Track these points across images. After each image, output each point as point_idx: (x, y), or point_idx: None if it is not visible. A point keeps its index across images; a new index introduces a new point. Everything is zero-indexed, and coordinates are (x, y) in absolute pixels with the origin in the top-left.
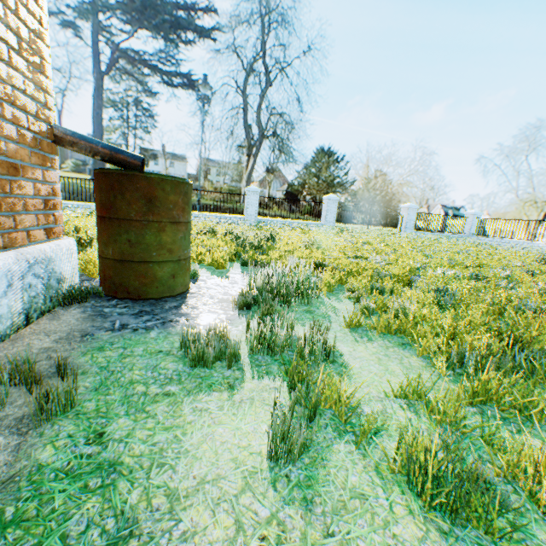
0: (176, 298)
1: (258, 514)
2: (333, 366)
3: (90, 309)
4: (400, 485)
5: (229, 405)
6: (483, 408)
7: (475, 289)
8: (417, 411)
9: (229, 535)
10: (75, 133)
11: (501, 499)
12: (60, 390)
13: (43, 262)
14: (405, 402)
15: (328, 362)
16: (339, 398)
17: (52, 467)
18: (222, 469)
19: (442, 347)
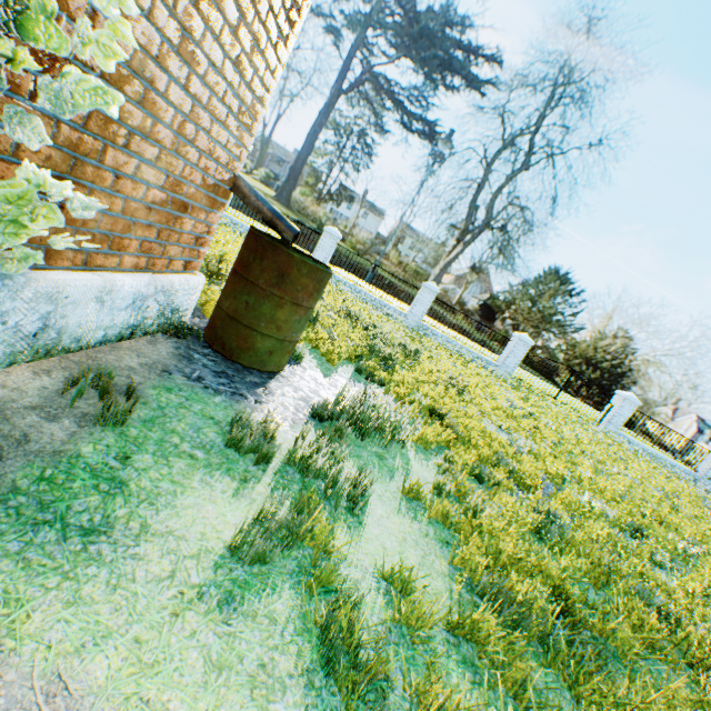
0: (263, 374)
1: (191, 577)
2: (351, 518)
3: (184, 348)
4: (312, 636)
5: (232, 494)
6: (462, 643)
7: (608, 541)
8: (390, 602)
9: (162, 575)
10: (251, 188)
11: (388, 704)
12: (121, 407)
13: (168, 291)
14: (388, 588)
15: (350, 511)
16: (321, 543)
17: (86, 460)
18: (190, 533)
19: (479, 568)
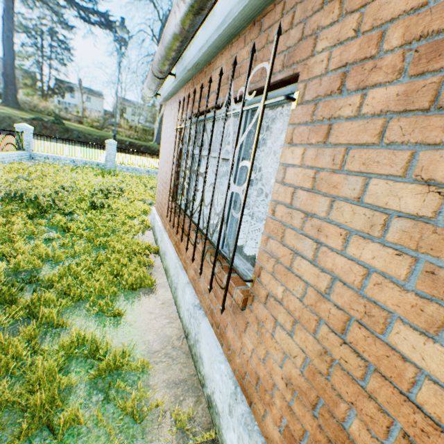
0: None
1: None
2: None
3: None
4: None
5: None
6: None
7: None
8: None
9: None
10: None
11: None
12: None
13: None
14: None
15: None
16: None
17: None
18: None
19: None
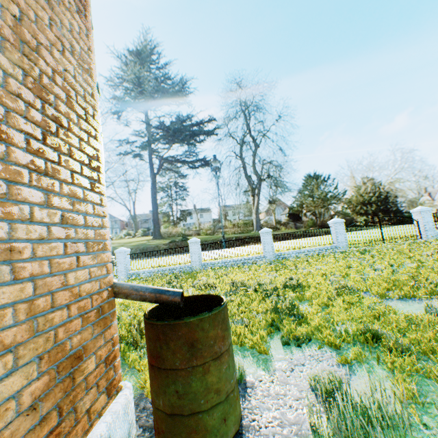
0: None
1: None
2: None
3: None
4: None
5: None
6: None
7: None
8: None
9: None
10: (128, 285)
11: None
12: None
13: None
14: None
15: None
16: None
17: None
18: None
19: None
